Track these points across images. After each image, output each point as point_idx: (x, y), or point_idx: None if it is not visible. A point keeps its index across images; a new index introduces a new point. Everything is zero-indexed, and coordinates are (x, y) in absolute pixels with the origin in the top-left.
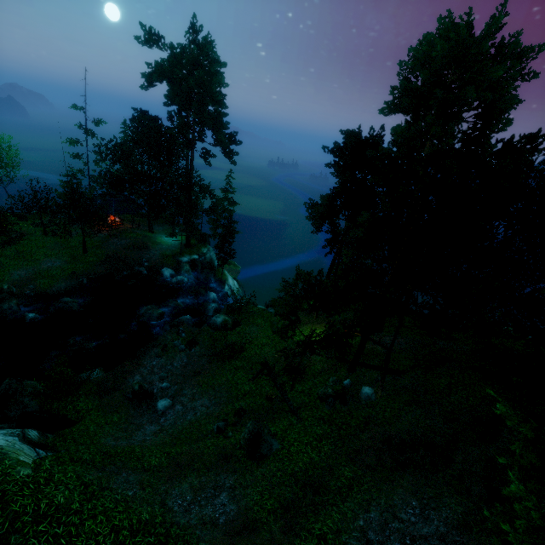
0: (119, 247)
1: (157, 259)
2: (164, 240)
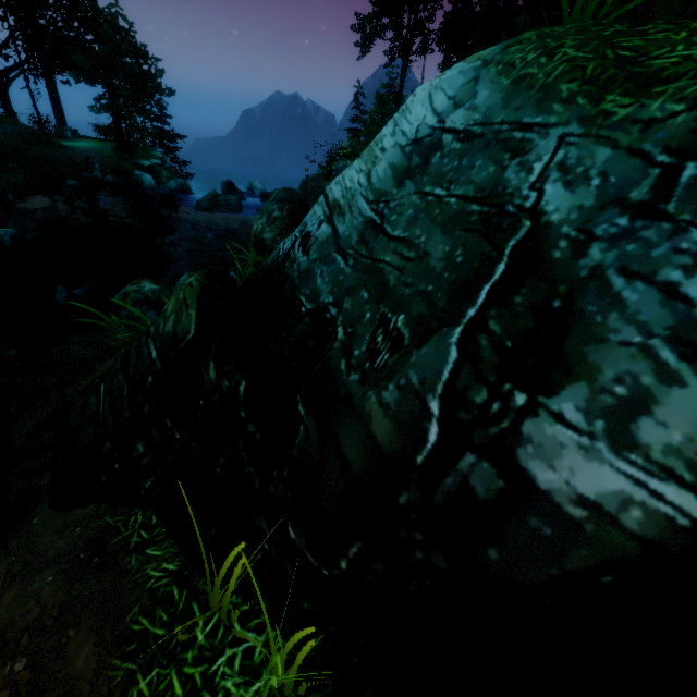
0: (9, 138)
1: (105, 161)
2: (67, 144)
